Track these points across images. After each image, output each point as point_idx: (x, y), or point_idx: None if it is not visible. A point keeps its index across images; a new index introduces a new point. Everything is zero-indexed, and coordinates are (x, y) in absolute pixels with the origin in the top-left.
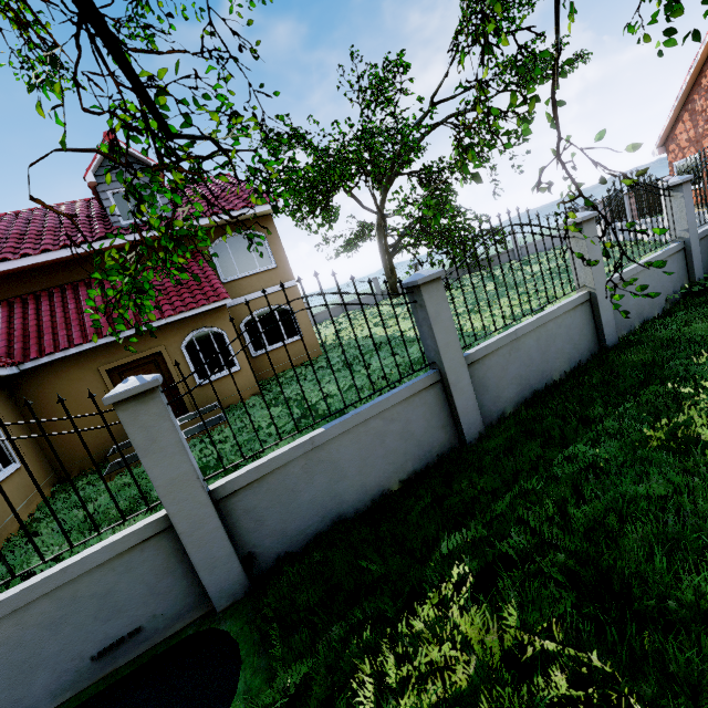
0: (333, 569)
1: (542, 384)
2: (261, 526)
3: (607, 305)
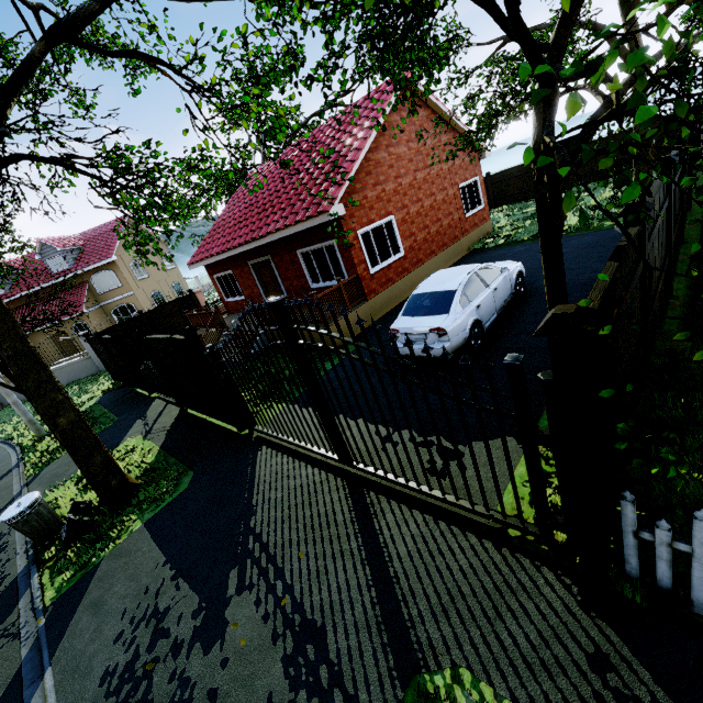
0: (7, 408)
1: (77, 379)
2: (3, 399)
3: (98, 359)
